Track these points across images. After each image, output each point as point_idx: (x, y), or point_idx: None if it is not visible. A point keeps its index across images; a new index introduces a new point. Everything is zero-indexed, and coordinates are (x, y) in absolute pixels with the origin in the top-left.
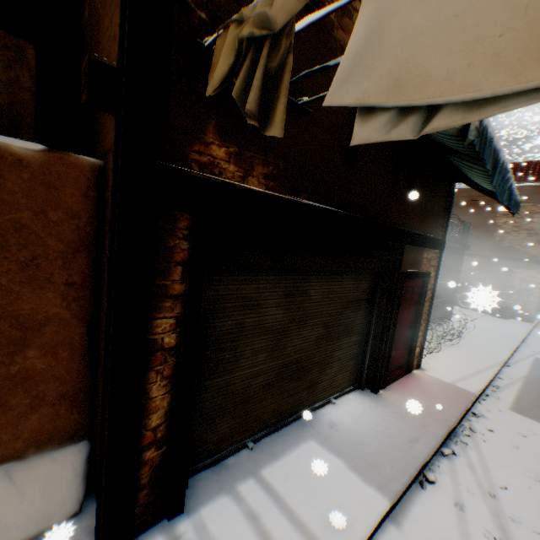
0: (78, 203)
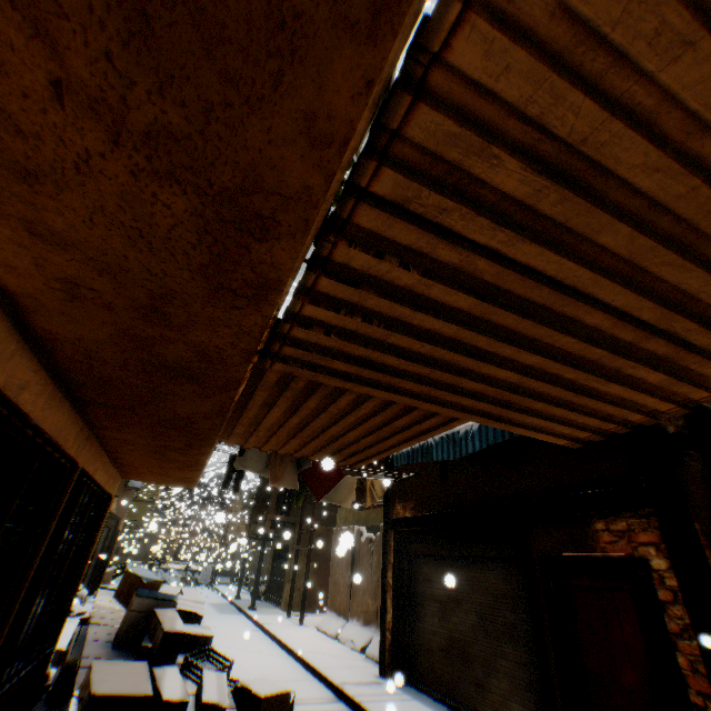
0: None
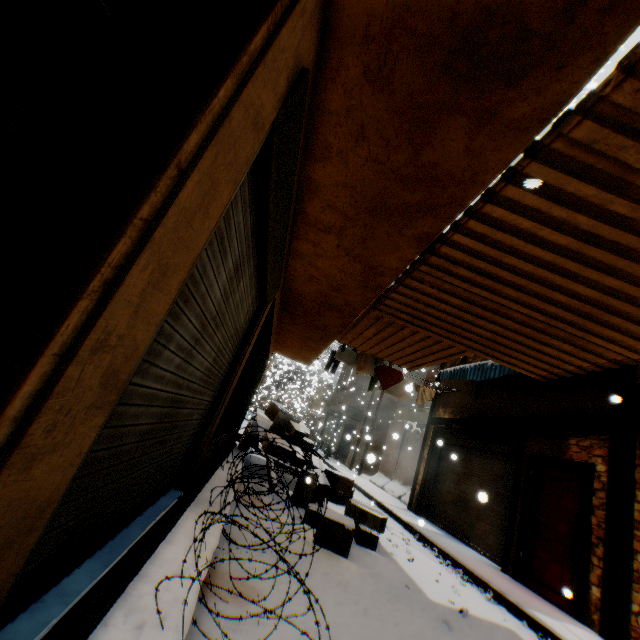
0: None
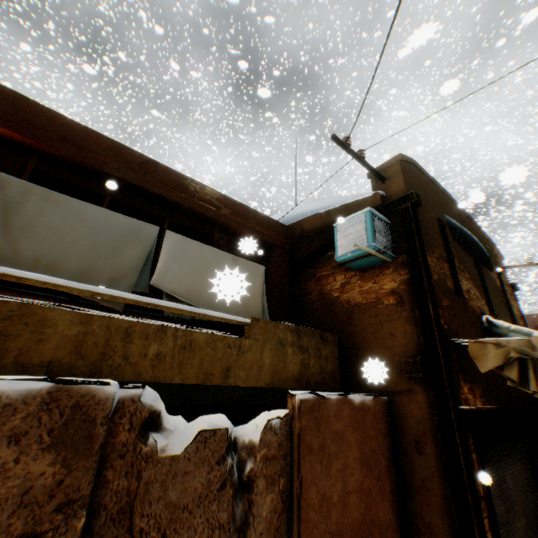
0: (385, 428)
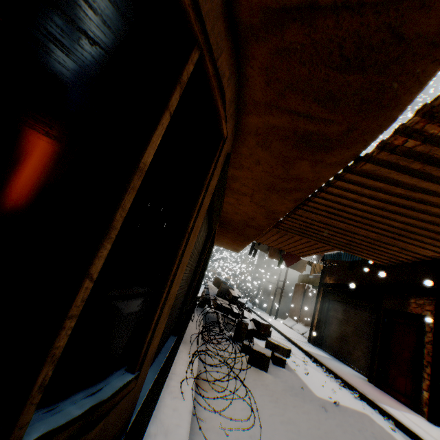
0: None
